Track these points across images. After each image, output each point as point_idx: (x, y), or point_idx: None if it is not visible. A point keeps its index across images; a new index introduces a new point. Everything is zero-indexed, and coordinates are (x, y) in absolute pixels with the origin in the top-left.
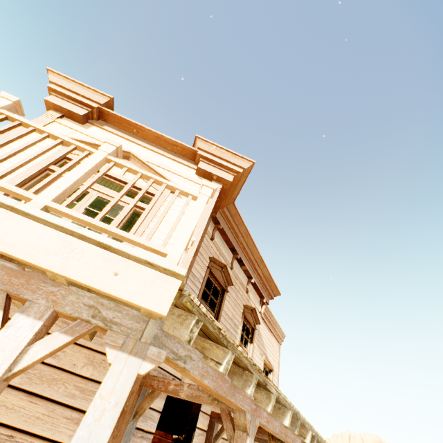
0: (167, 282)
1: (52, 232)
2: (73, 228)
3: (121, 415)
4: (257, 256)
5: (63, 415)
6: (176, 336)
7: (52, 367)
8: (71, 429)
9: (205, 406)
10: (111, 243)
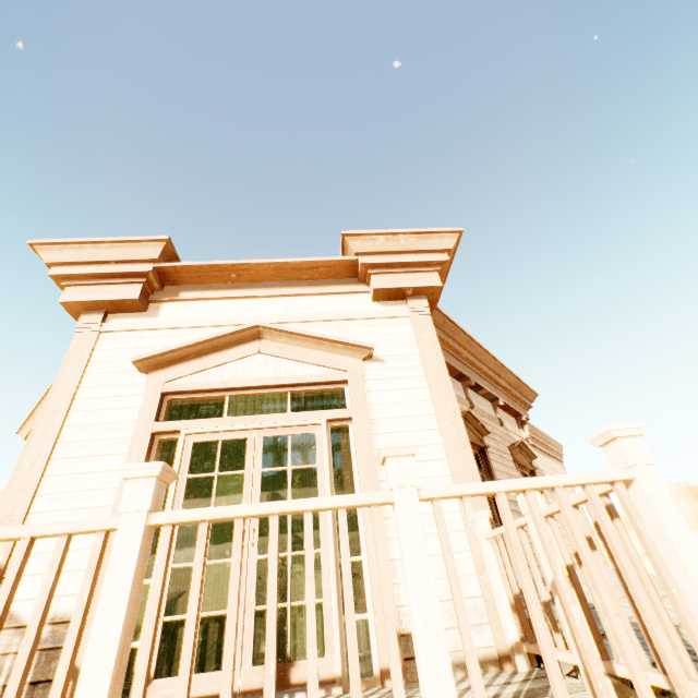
0: None
1: None
2: None
3: None
4: (492, 364)
5: None
6: None
7: None
8: None
9: None
10: None
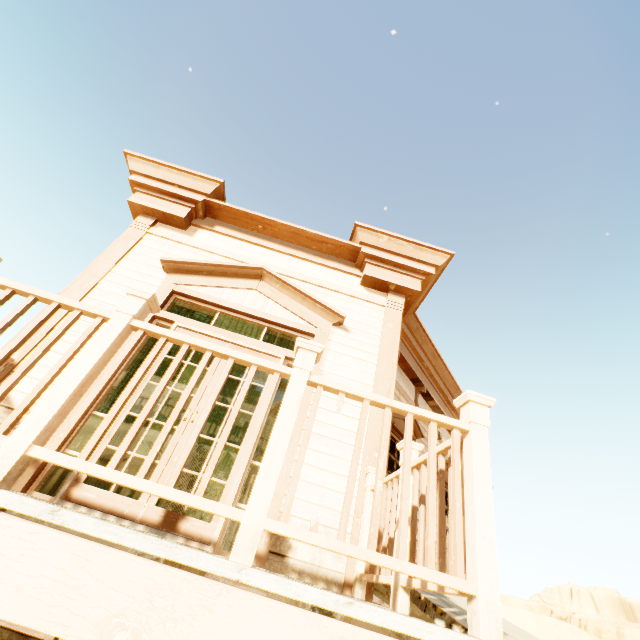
0: None
1: (308, 620)
2: (341, 608)
3: None
4: (449, 383)
5: None
6: None
7: None
8: None
9: None
10: (408, 628)
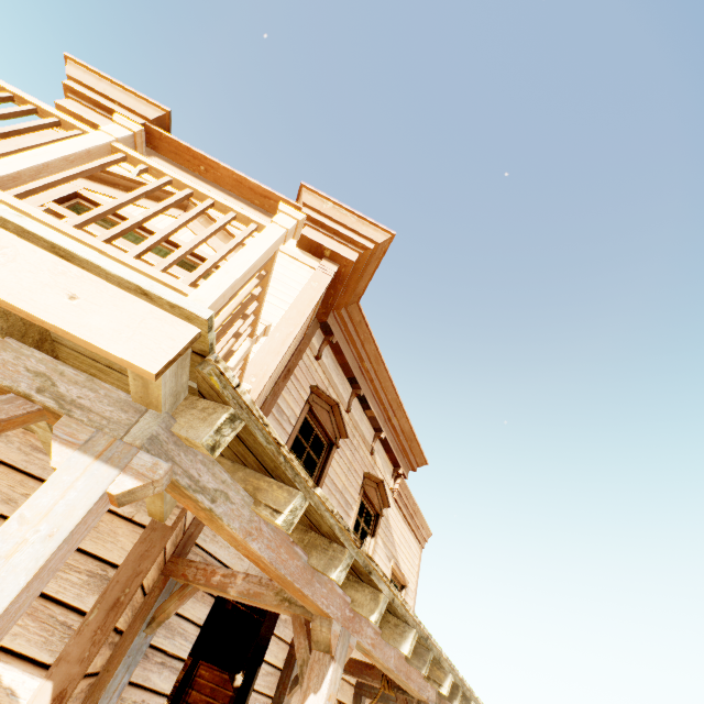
0: (171, 327)
1: None
2: (5, 214)
3: (113, 608)
4: (392, 396)
5: None
6: (190, 437)
7: (2, 519)
8: (19, 624)
9: (283, 628)
10: (74, 248)
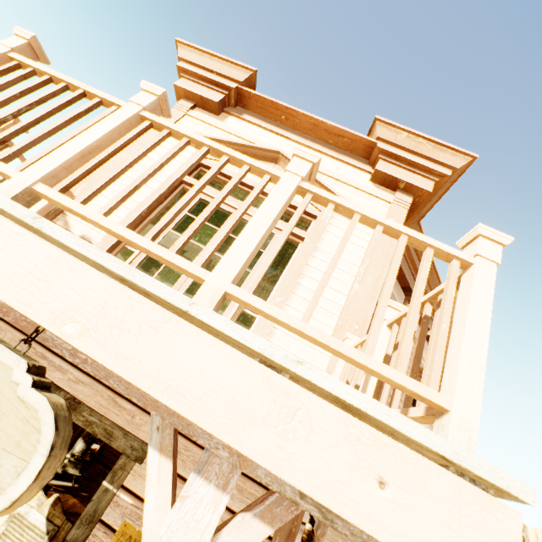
0: (490, 515)
1: (251, 367)
2: (288, 364)
3: (288, 537)
4: None
5: (221, 518)
6: None
7: None
8: None
9: None
10: (361, 403)
